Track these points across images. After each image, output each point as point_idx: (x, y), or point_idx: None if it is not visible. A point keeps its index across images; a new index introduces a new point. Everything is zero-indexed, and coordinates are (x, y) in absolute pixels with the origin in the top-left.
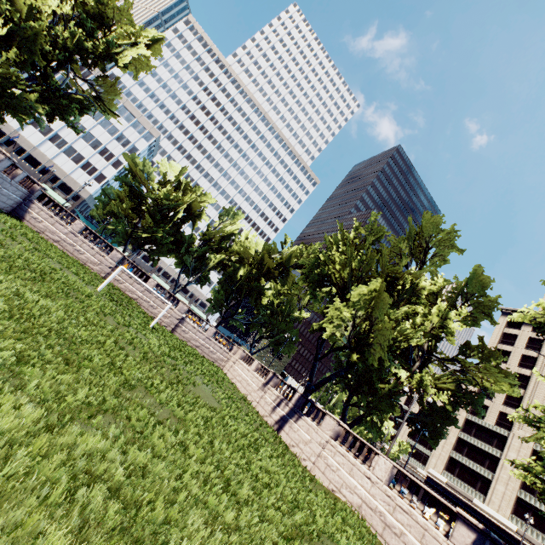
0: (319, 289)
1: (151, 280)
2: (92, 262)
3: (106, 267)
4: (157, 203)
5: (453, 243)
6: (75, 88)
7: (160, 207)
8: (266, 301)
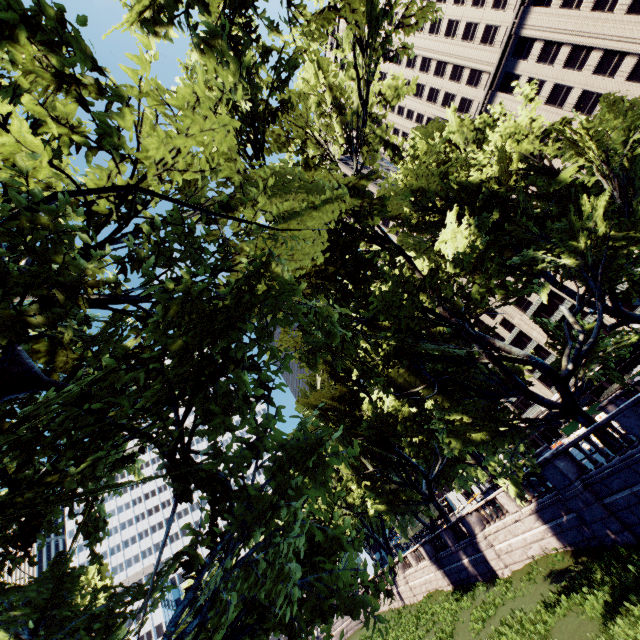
0: None
1: None
2: None
3: None
4: None
5: None
6: None
7: None
8: None
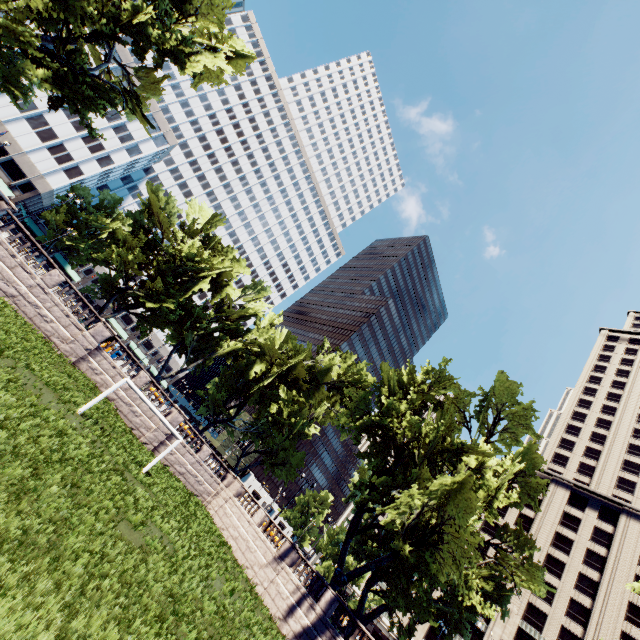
0: (366, 433)
1: (143, 374)
2: (60, 337)
3: (82, 348)
4: (174, 258)
5: (529, 424)
6: (96, 62)
7: (177, 265)
8: (275, 409)
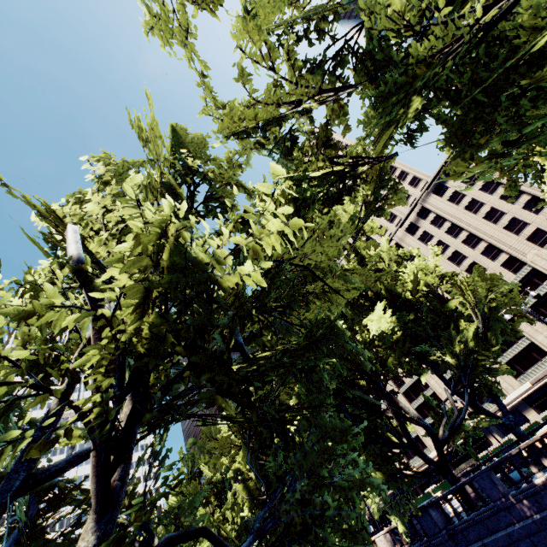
0: None
1: None
2: None
3: None
4: None
5: (219, 429)
6: None
7: None
8: None
